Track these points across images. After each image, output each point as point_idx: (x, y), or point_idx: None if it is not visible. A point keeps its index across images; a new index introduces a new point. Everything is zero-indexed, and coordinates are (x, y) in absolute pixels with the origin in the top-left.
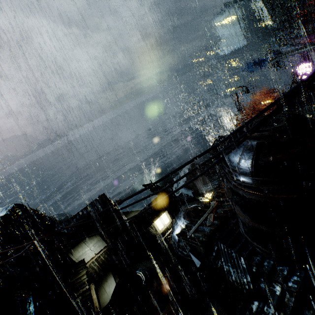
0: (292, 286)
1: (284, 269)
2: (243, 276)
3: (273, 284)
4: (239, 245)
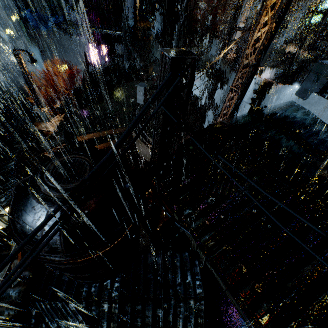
0: (115, 294)
1: (108, 283)
2: (75, 319)
3: (102, 304)
4: (64, 289)
